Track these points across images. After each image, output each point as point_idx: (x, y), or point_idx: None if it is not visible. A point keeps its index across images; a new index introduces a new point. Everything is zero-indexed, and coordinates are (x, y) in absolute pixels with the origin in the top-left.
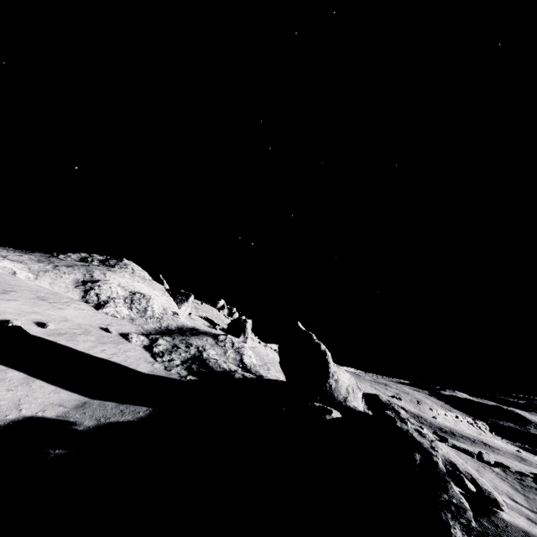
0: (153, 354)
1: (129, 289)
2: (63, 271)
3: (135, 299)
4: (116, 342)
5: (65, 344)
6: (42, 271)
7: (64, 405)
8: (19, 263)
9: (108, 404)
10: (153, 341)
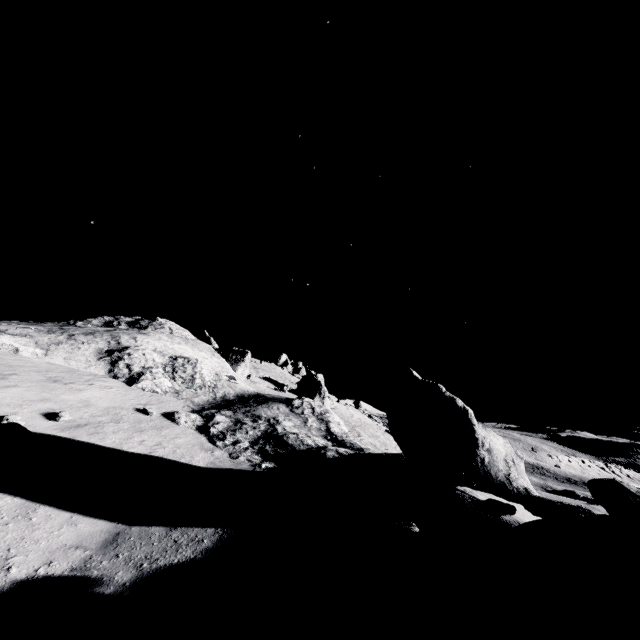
0: (211, 437)
1: (168, 353)
2: (80, 341)
3: (178, 366)
4: (158, 427)
5: (87, 440)
6: (53, 344)
7: (83, 546)
8: (23, 337)
9: (154, 532)
10: (209, 418)
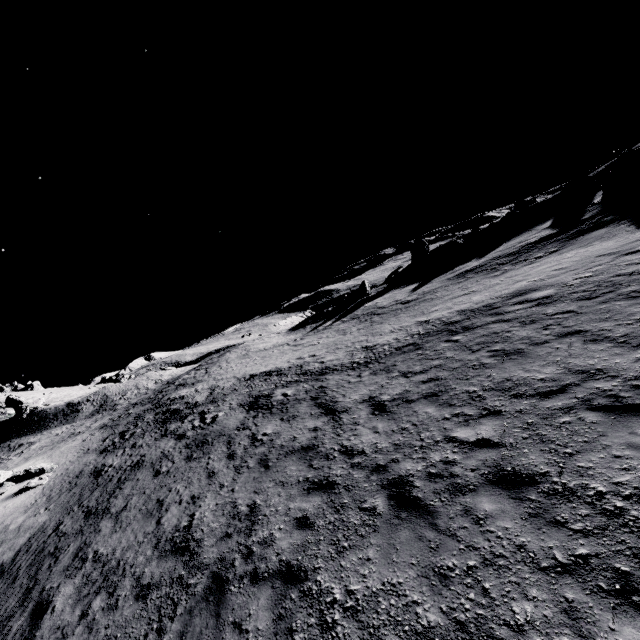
0: None
1: None
2: None
3: None
4: None
5: None
6: None
7: None
8: None
9: None
10: None
